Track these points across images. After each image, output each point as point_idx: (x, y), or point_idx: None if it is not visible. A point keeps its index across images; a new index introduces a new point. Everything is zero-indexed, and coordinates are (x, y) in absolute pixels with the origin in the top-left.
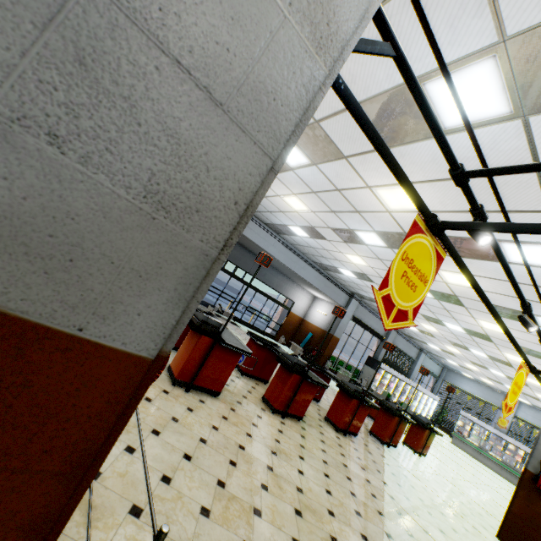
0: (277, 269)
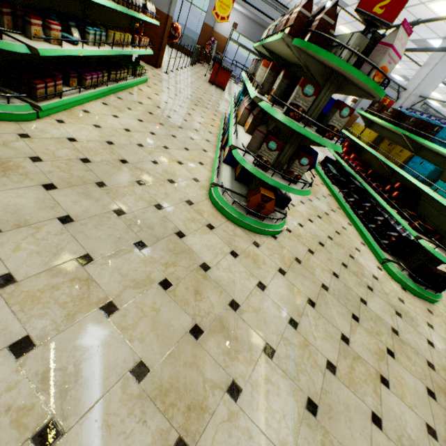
0: None
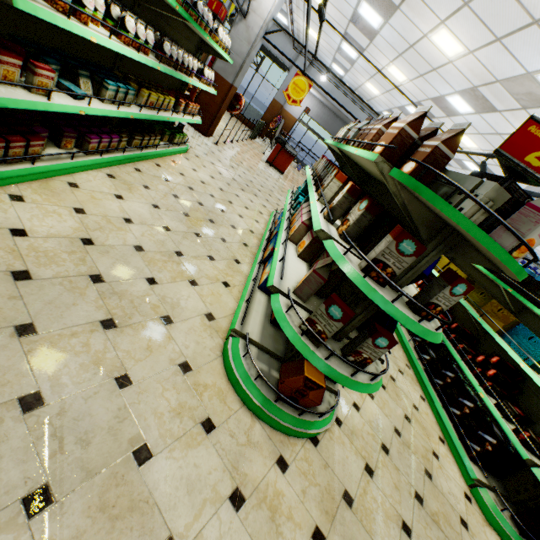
0: None
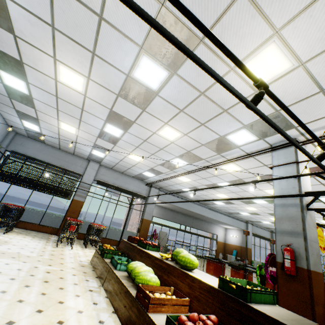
0: (204, 220)
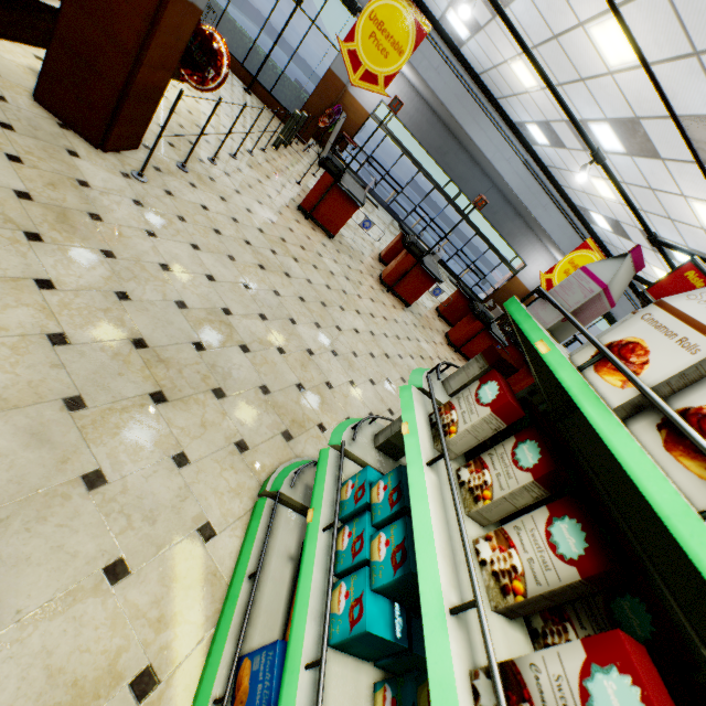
0: (515, 208)
